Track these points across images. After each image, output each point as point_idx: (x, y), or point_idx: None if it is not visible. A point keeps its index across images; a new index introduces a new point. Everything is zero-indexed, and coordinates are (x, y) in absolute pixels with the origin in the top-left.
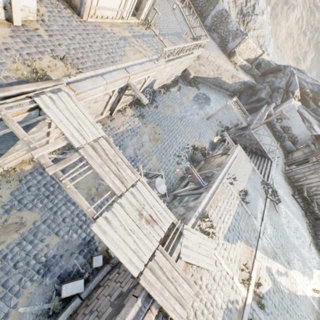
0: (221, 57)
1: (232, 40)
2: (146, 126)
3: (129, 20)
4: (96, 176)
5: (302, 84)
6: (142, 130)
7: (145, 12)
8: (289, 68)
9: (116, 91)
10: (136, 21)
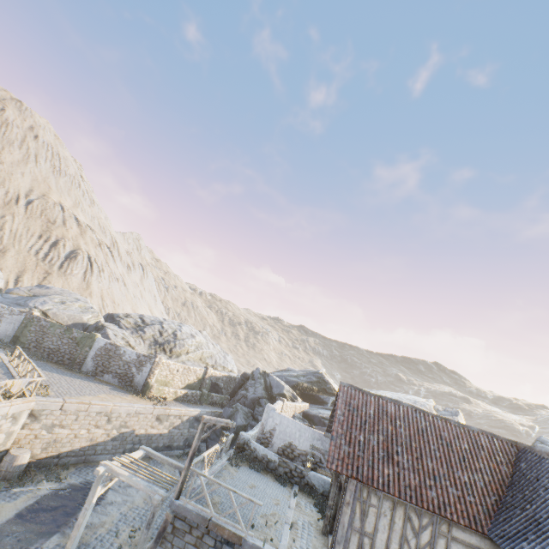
0: (117, 398)
1: (139, 371)
2: None
3: None
4: None
5: (292, 381)
6: None
7: None
8: (257, 370)
9: None
10: None
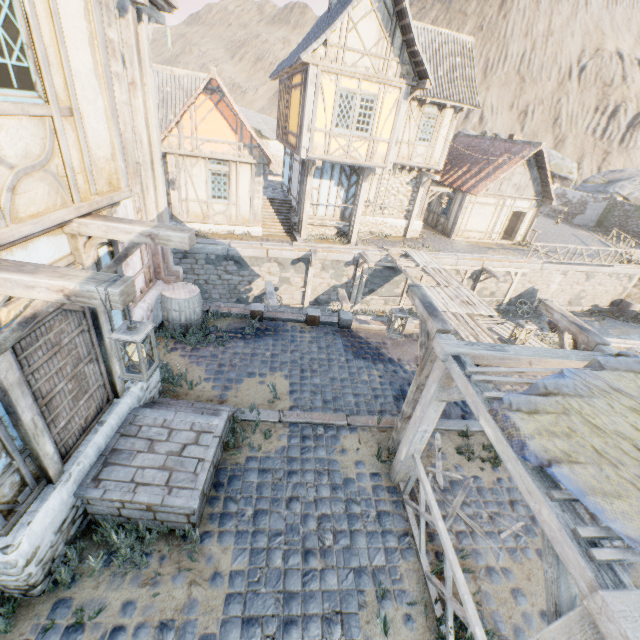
0: None
1: None
2: None
3: (500, 241)
4: None
5: None
6: None
7: (520, 234)
8: None
9: (469, 273)
10: (509, 242)
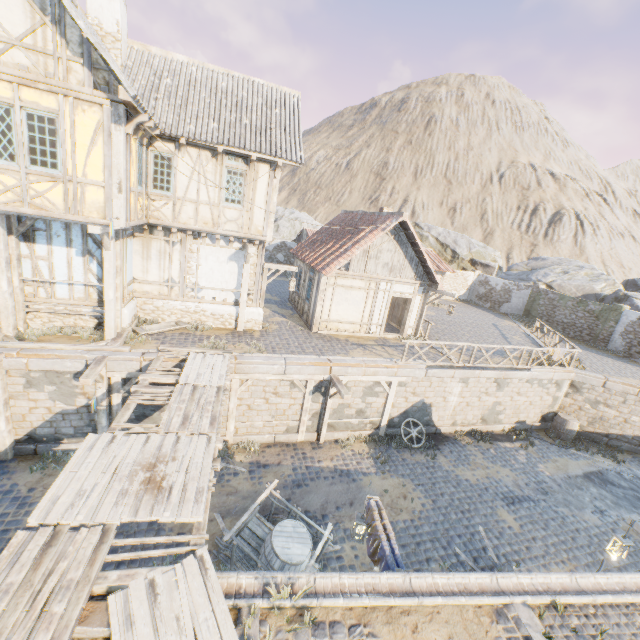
0: None
1: None
2: (384, 477)
3: (384, 334)
4: (220, 505)
5: None
6: (370, 479)
7: (410, 326)
8: None
9: (311, 385)
10: (397, 336)
